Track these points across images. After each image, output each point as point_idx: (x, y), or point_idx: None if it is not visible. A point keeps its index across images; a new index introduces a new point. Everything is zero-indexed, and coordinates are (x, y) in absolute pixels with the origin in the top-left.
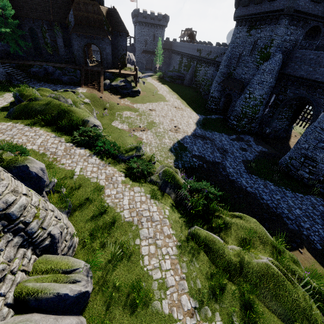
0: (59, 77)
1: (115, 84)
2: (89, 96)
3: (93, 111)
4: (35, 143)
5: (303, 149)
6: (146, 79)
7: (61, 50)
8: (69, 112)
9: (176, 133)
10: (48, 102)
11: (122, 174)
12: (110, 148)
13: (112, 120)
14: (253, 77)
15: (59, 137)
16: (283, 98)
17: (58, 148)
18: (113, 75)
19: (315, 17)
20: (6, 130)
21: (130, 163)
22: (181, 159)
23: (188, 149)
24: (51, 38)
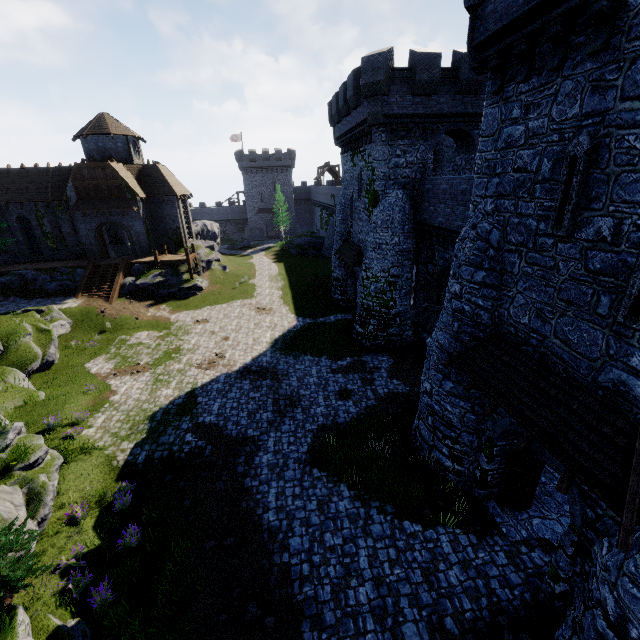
0: (43, 286)
1: (142, 282)
2: (77, 314)
3: (50, 344)
4: None
5: (427, 395)
6: (252, 256)
7: (69, 240)
8: None
9: (206, 370)
10: None
11: None
12: None
13: (97, 354)
14: (367, 238)
15: None
16: (433, 271)
17: None
18: (150, 265)
19: (439, 117)
20: None
21: None
22: (157, 438)
23: (196, 410)
24: (53, 225)
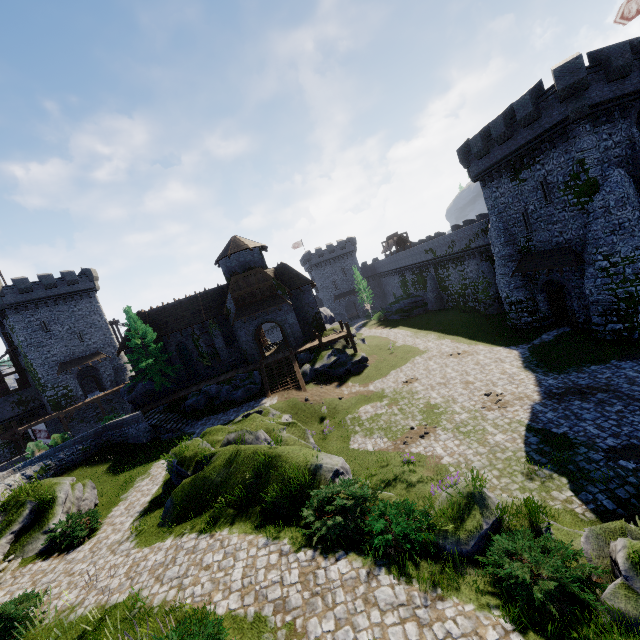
0: (229, 396)
1: (321, 365)
2: (286, 408)
3: (306, 434)
4: (231, 583)
5: None
6: (360, 333)
7: (222, 354)
8: (276, 462)
9: (504, 408)
10: (232, 456)
11: (503, 625)
12: (406, 528)
13: (345, 437)
14: (588, 229)
15: (277, 541)
16: None
17: (286, 580)
18: (310, 352)
19: (634, 94)
20: (166, 567)
21: (507, 569)
22: (587, 477)
23: (576, 439)
24: (207, 343)
